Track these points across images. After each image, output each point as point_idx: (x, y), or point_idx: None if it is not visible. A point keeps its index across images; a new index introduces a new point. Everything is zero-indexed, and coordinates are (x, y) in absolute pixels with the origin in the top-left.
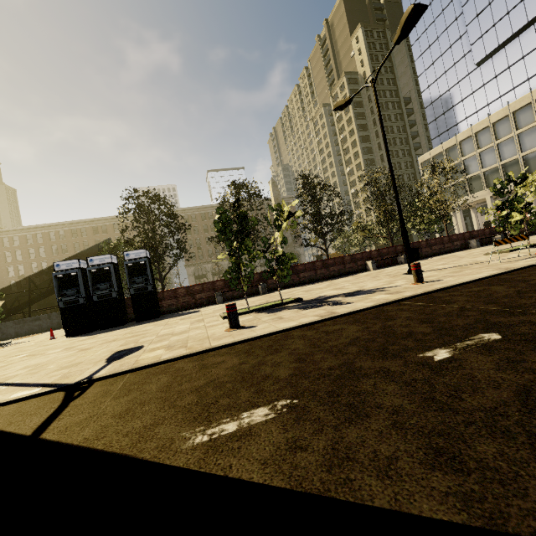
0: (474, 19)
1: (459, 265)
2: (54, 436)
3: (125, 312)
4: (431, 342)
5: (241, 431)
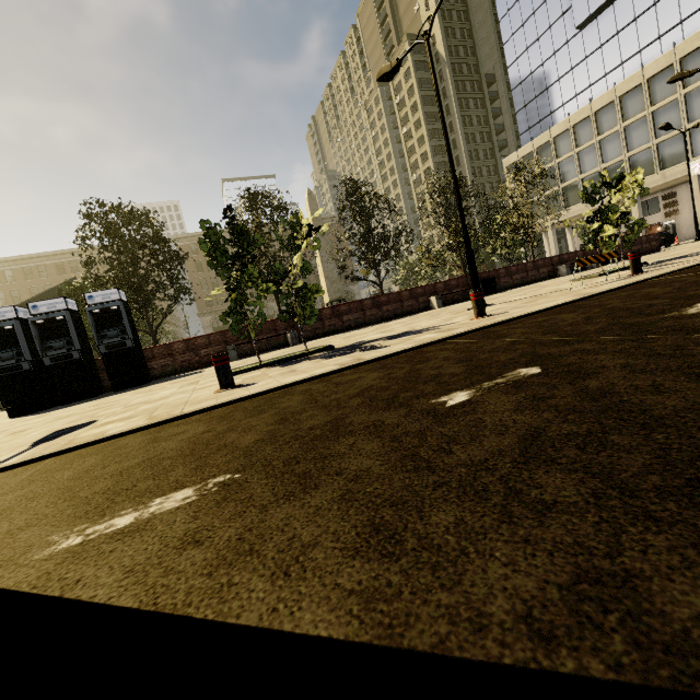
0: None
1: (536, 295)
2: None
3: (97, 379)
4: (455, 385)
5: (134, 526)
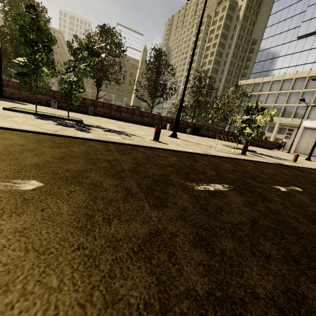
0: (314, 4)
1: (199, 143)
2: None
3: None
4: None
5: None
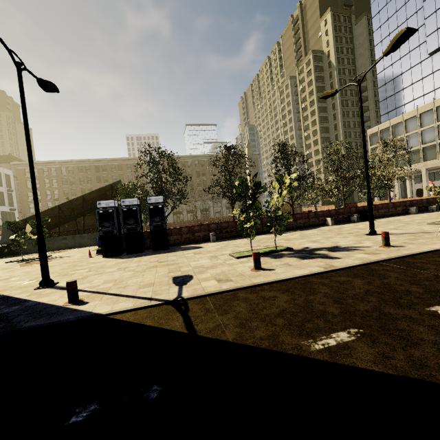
0: (432, 14)
1: (410, 233)
2: (208, 335)
3: (144, 242)
4: (429, 301)
5: (341, 345)
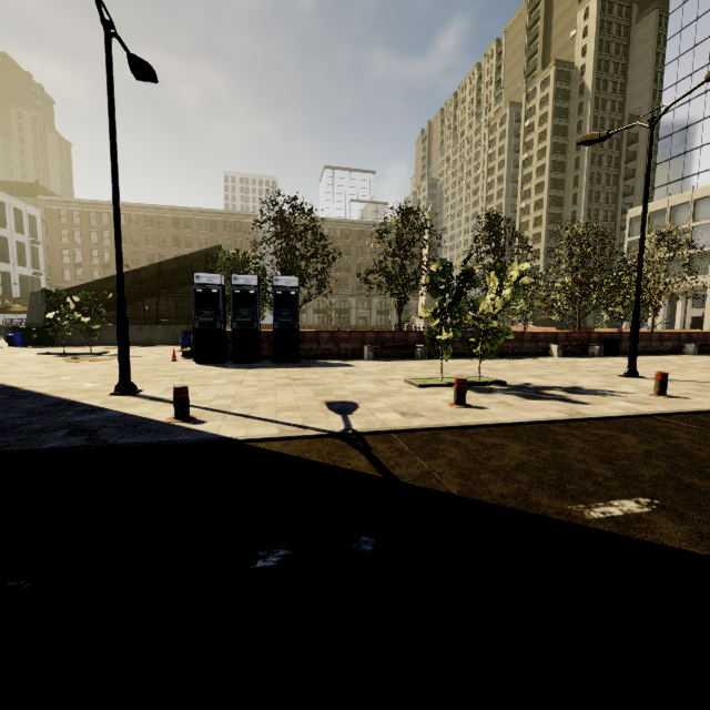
0: None
1: (694, 381)
2: (417, 483)
3: (260, 348)
4: None
5: (632, 516)
